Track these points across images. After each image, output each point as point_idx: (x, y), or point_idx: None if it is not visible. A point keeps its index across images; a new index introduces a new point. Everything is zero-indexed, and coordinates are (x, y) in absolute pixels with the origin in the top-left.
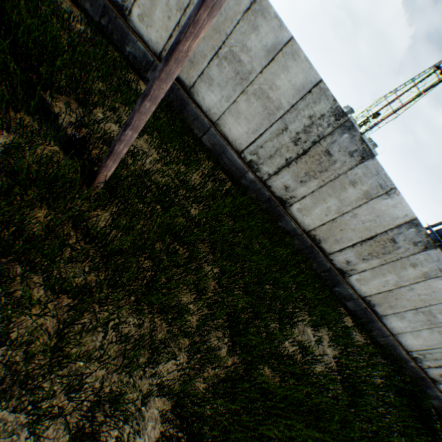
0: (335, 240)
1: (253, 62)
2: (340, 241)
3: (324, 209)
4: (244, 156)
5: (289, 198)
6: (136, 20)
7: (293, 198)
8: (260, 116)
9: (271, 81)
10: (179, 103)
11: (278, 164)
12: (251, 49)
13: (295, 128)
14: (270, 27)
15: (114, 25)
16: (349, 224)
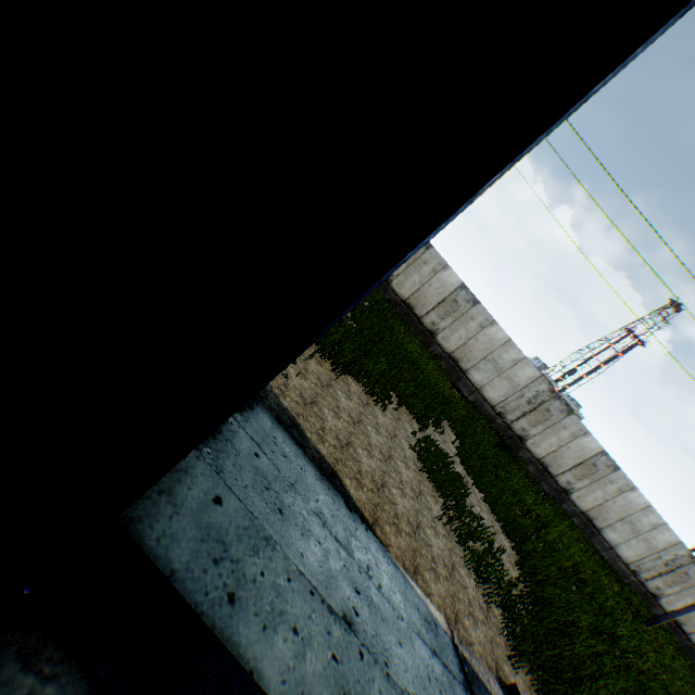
0: (691, 623)
1: (642, 526)
2: (694, 624)
3: (683, 602)
4: (628, 566)
5: (657, 593)
6: (573, 496)
7: (661, 594)
8: (643, 548)
9: (651, 535)
10: (589, 534)
11: (652, 573)
12: (642, 521)
13: (664, 557)
14: (653, 516)
15: (558, 495)
16: None
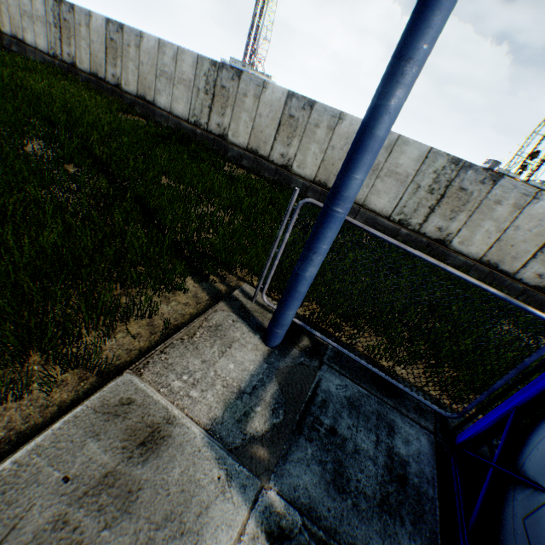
0: (511, 258)
1: (378, 158)
2: (517, 256)
3: (483, 233)
4: (392, 219)
5: (445, 236)
6: (296, 168)
7: (449, 235)
8: (395, 186)
9: (394, 163)
10: None
11: (424, 213)
12: None
13: (425, 183)
14: None
15: (282, 176)
16: (516, 237)
